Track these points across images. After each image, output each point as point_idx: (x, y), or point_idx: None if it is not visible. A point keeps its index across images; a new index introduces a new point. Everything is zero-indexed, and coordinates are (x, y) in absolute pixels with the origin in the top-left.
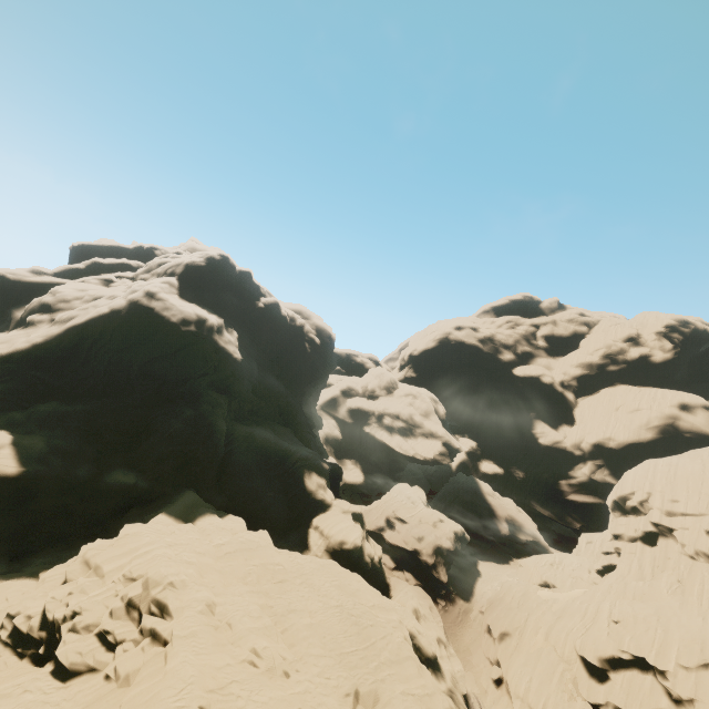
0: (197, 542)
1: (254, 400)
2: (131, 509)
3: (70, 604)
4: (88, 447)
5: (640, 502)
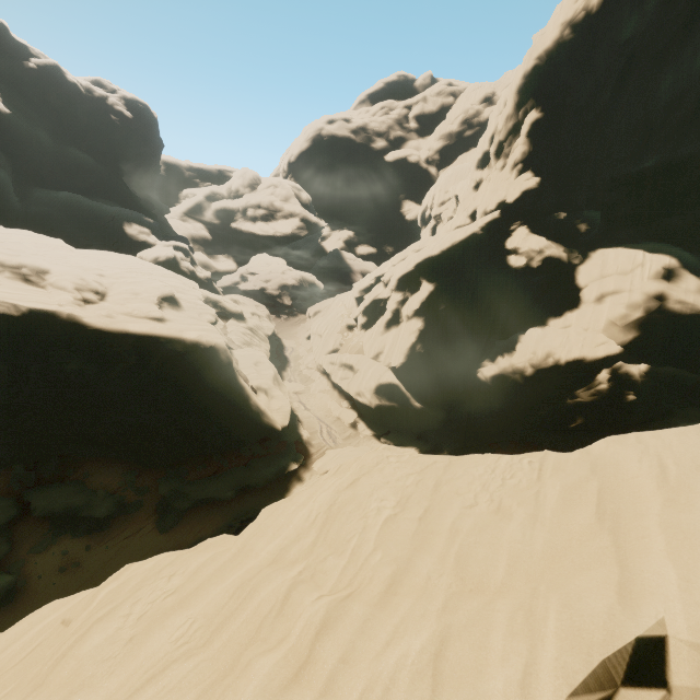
0: None
1: (55, 169)
2: None
3: None
4: None
5: (431, 207)
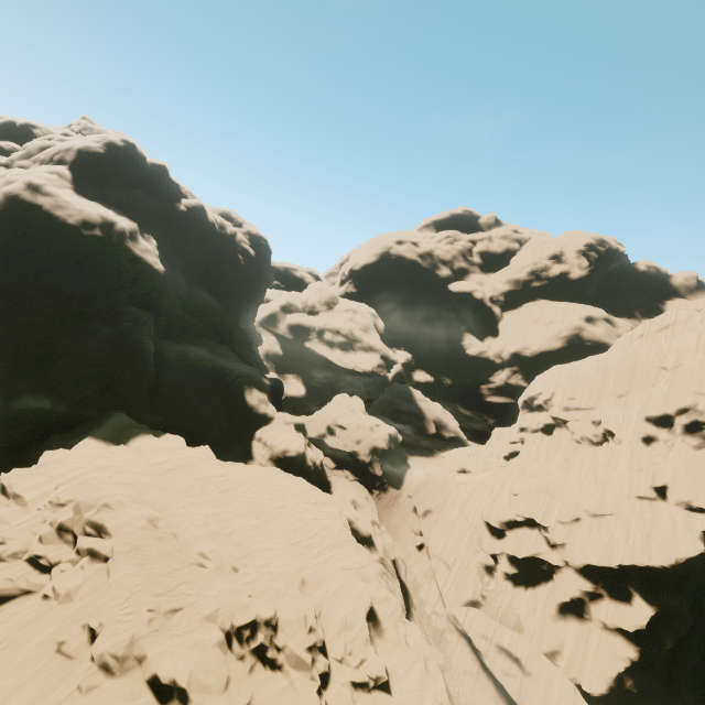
0: (132, 463)
1: (184, 317)
2: (51, 435)
3: None
4: None
5: (545, 401)
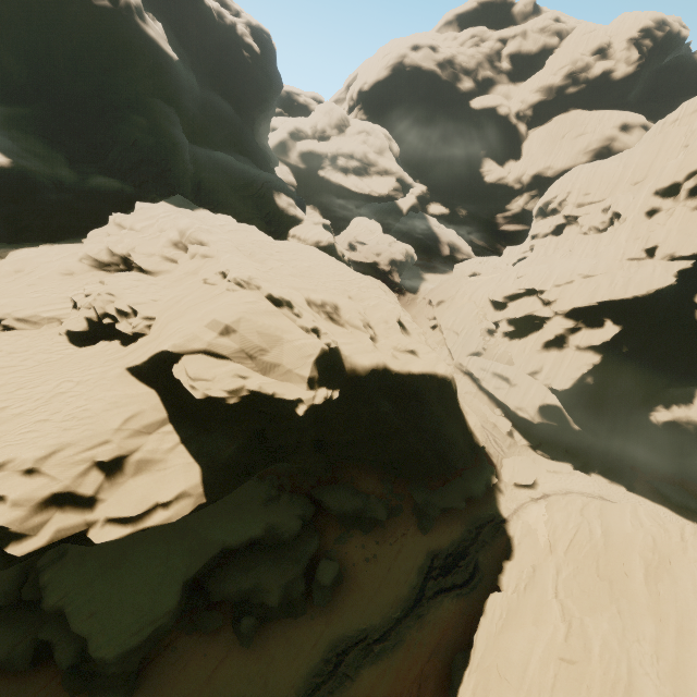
0: (203, 220)
1: (204, 121)
2: (128, 210)
3: (126, 241)
4: (55, 153)
5: (560, 202)
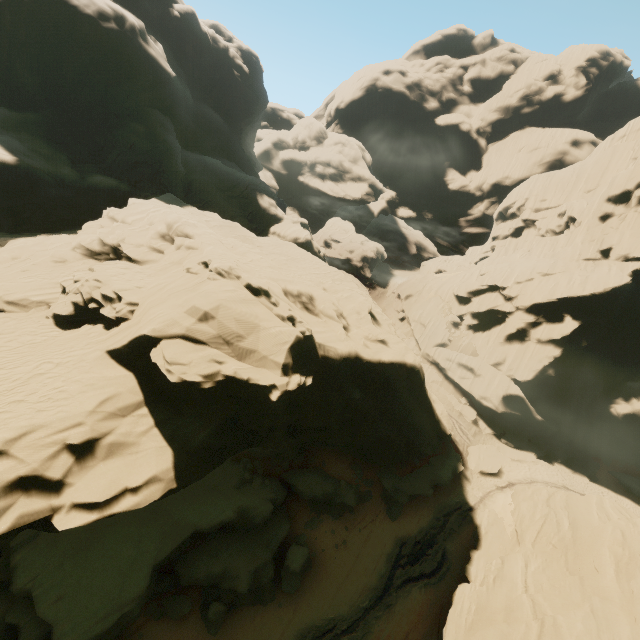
0: (191, 215)
1: (196, 130)
2: (122, 206)
3: (117, 232)
4: (59, 153)
5: (518, 208)
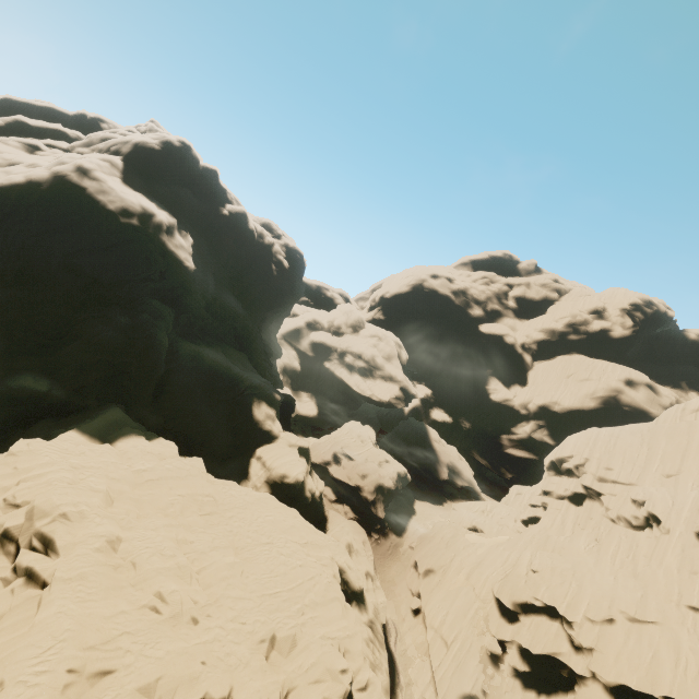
0: (112, 466)
1: (206, 318)
2: (41, 419)
3: None
4: None
5: (577, 466)
